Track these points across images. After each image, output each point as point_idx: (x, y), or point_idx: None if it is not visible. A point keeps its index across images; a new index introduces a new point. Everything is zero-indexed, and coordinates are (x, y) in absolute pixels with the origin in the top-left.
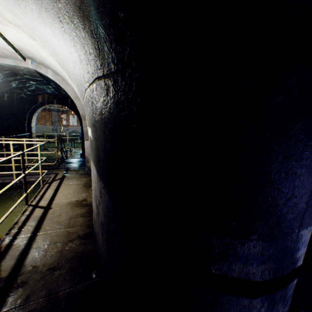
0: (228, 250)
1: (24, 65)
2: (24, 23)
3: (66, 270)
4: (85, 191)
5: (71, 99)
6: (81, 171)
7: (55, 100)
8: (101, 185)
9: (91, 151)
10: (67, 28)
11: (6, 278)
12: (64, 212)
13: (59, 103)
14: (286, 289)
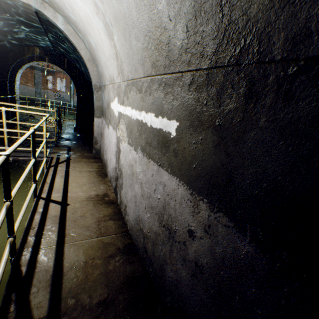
0: None
1: None
2: None
3: (121, 305)
4: (102, 182)
5: (67, 59)
6: (87, 153)
7: (46, 57)
8: (217, 220)
9: (153, 148)
10: None
11: None
12: (87, 211)
13: (51, 61)
14: None
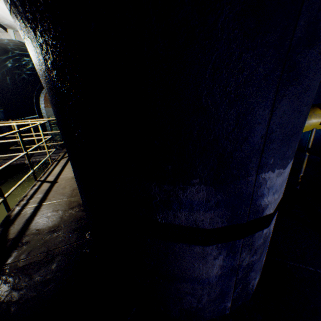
0: (170, 198)
1: (6, 36)
2: None
3: (64, 232)
4: None
5: None
6: None
7: None
8: None
9: None
10: None
11: (13, 239)
12: (68, 185)
13: None
14: (252, 238)
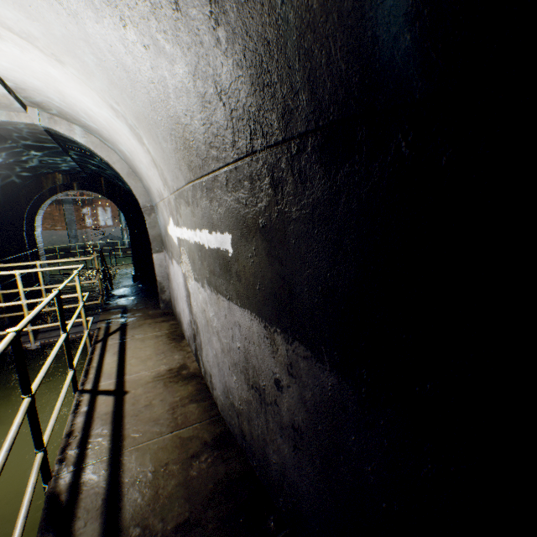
0: None
1: (23, 119)
2: (46, 26)
3: (212, 524)
4: (176, 348)
5: (105, 179)
6: (152, 310)
7: (74, 183)
8: (295, 353)
9: (218, 277)
10: (232, 11)
11: None
12: (154, 397)
13: (82, 187)
14: None
